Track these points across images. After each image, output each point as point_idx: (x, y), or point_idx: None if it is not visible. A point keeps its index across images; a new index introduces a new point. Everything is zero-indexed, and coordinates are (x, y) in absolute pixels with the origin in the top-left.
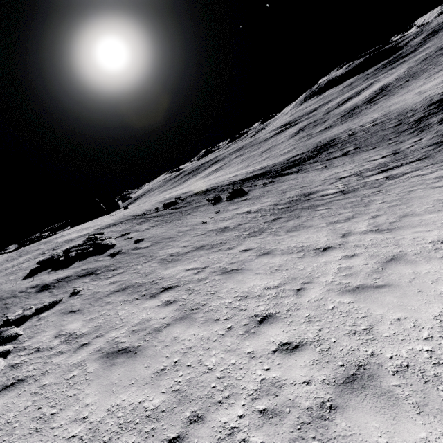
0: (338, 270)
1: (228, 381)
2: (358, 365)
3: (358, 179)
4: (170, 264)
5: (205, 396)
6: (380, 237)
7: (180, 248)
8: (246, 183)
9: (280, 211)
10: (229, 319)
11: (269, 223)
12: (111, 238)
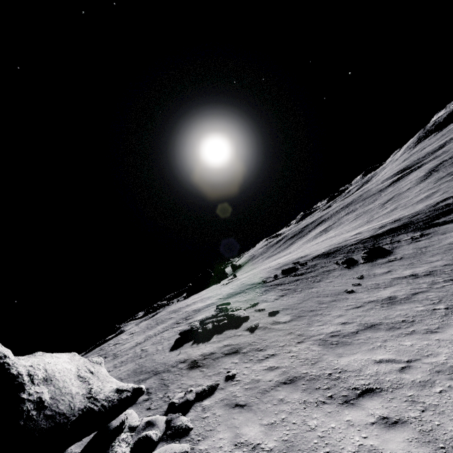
0: None
1: None
2: None
3: None
4: (340, 349)
5: None
6: None
7: (338, 326)
8: (381, 240)
9: None
10: None
11: None
12: (241, 309)
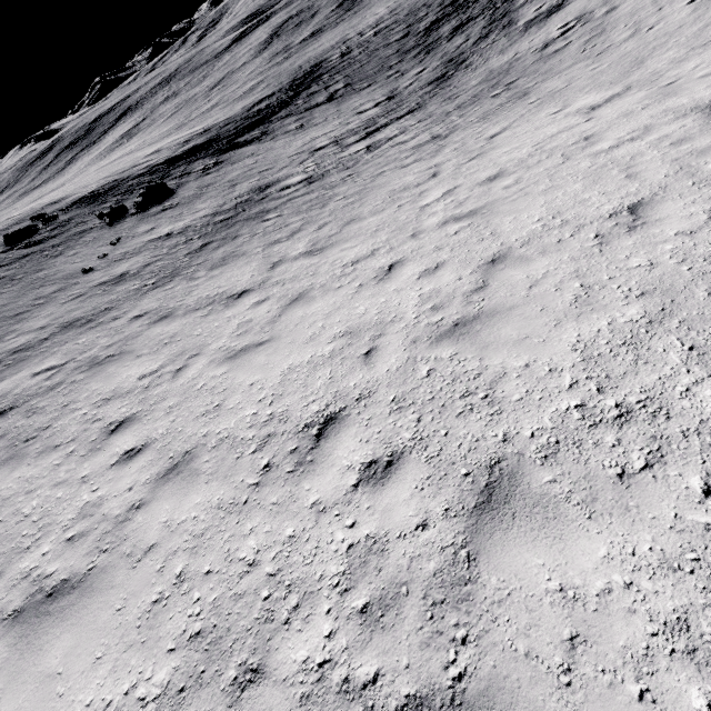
0: (236, 327)
1: (46, 520)
2: (187, 452)
3: (336, 152)
4: (8, 371)
5: (12, 549)
6: (306, 264)
7: (33, 334)
8: (173, 170)
9: (216, 228)
10: (75, 440)
11: (191, 257)
12: None
